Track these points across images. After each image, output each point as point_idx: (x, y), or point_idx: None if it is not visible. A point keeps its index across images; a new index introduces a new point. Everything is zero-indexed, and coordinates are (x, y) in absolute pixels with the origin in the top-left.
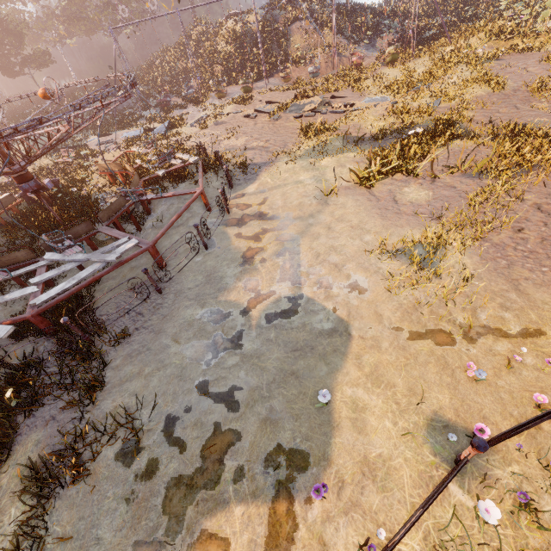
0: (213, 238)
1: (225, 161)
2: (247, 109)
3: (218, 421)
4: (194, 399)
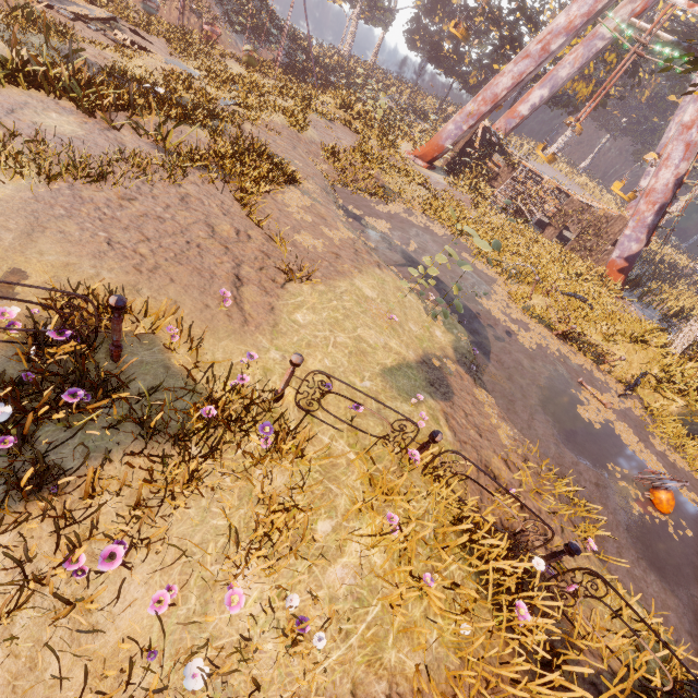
0: None
1: None
2: None
3: None
4: None
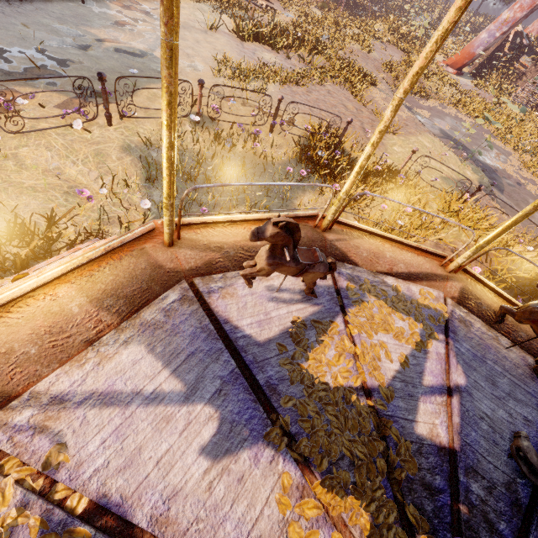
0: (94, 2)
1: None
2: None
3: (47, 66)
4: (30, 52)
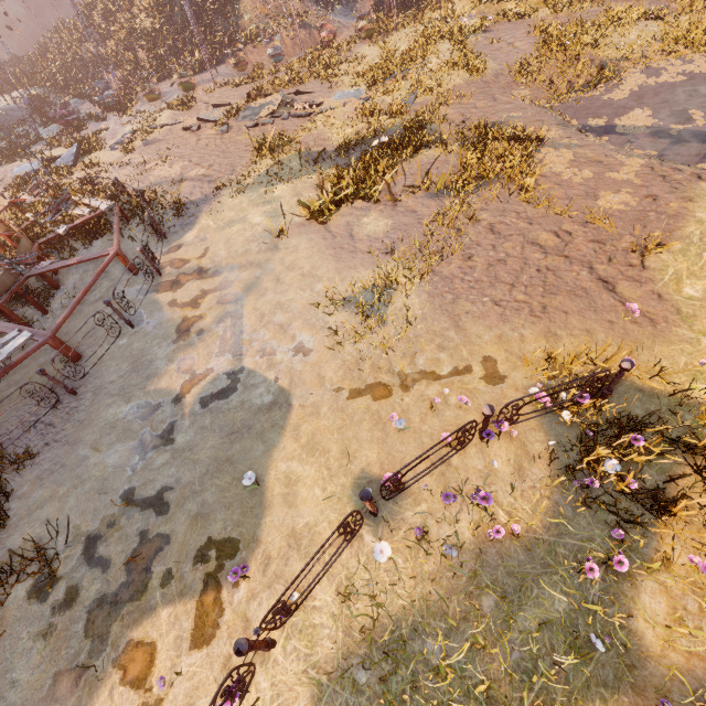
0: (142, 311)
1: (155, 202)
2: (188, 118)
3: (145, 529)
4: (118, 511)
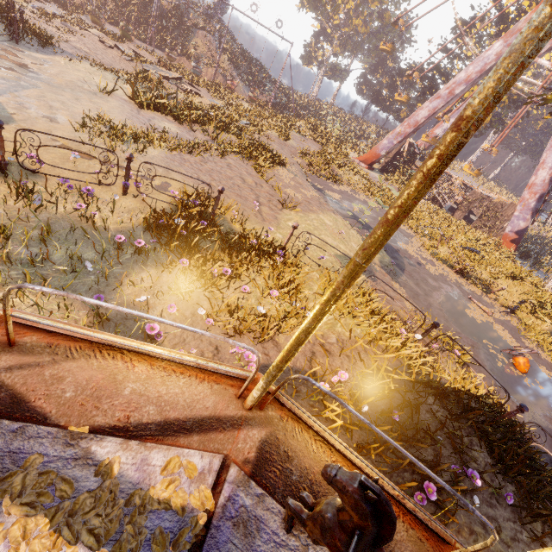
0: None
1: (31, 29)
2: (110, 41)
3: None
4: None
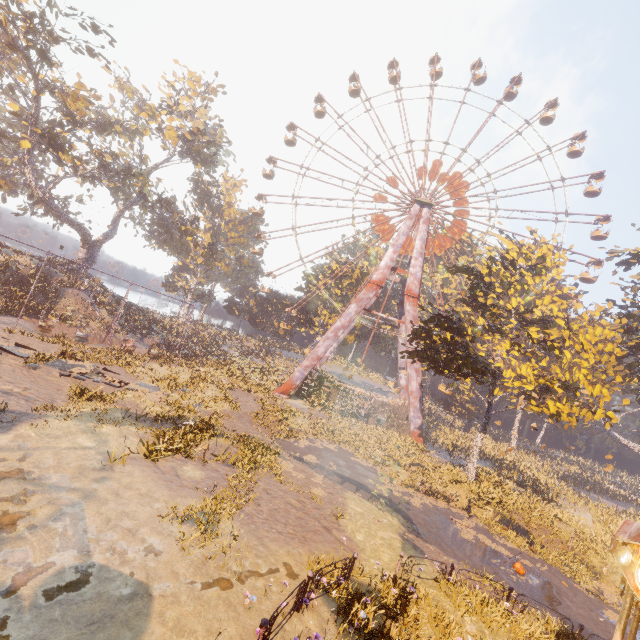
0: None
1: None
2: None
3: None
4: None
